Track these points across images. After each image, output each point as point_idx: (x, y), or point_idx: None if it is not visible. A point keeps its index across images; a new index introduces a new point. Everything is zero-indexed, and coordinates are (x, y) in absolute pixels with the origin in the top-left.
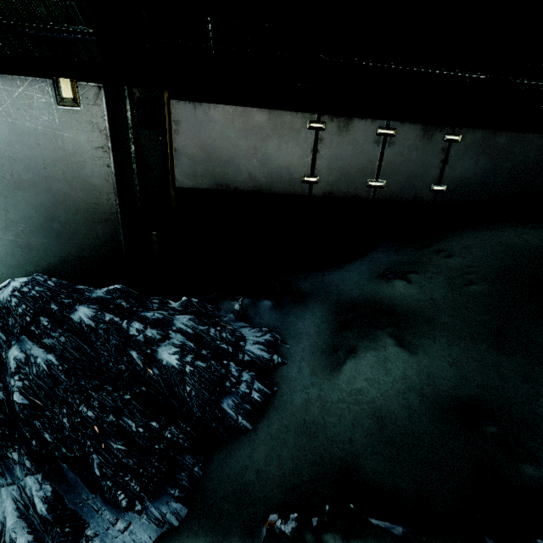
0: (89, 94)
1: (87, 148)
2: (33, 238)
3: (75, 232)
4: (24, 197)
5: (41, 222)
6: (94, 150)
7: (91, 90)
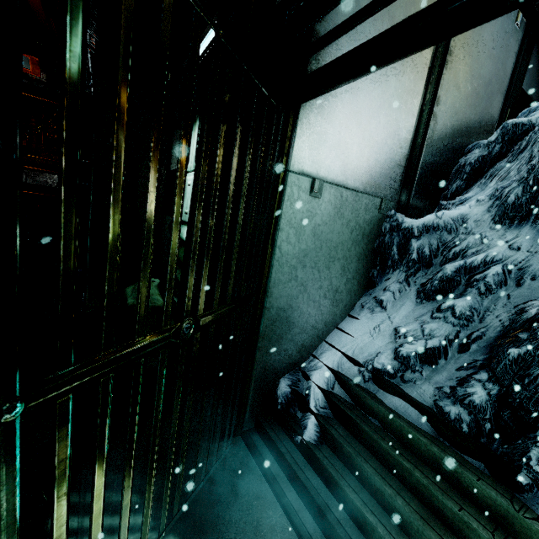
0: (522, 25)
1: (512, 50)
2: (481, 90)
3: (492, 94)
4: (489, 64)
5: (487, 82)
6: (513, 53)
7: (523, 23)
